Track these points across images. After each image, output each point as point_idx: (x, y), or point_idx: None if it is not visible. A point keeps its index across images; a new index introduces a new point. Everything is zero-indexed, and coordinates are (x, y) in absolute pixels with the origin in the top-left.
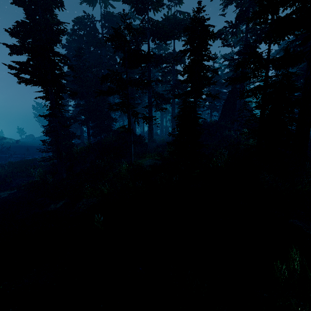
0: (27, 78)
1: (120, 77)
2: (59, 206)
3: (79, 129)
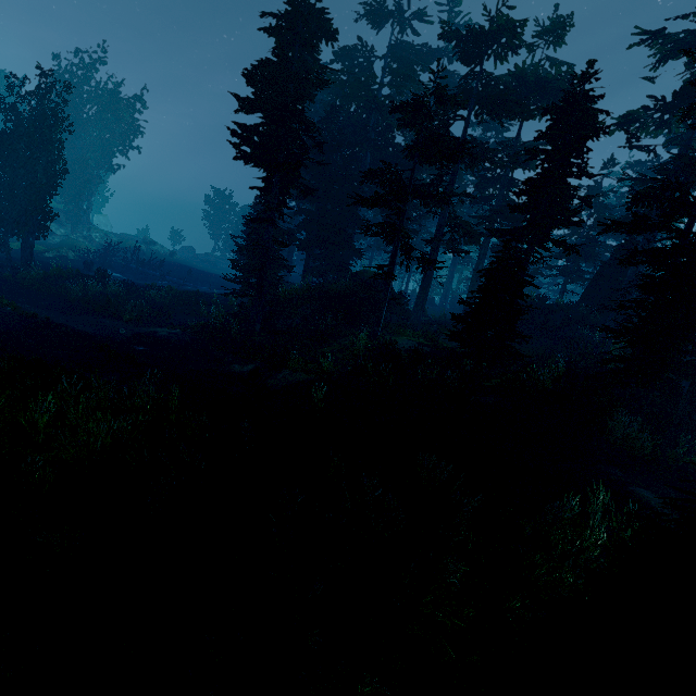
0: (251, 154)
1: (399, 177)
2: (246, 370)
3: (288, 255)
